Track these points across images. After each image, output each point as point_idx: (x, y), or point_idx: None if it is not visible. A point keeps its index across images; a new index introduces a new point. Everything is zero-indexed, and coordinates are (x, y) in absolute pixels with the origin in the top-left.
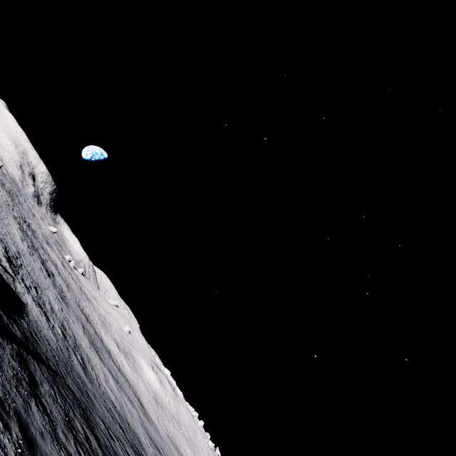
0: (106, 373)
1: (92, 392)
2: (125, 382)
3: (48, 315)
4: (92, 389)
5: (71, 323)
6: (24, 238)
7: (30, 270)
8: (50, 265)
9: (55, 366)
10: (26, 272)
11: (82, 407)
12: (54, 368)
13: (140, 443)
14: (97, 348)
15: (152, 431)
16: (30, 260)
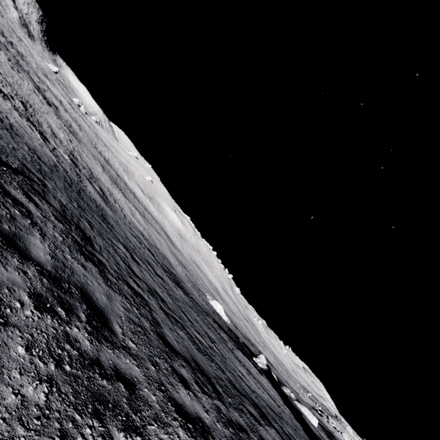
0: (132, 209)
1: (114, 219)
2: (152, 219)
3: (47, 136)
4: (115, 216)
5: (85, 157)
6: (1, 48)
7: (11, 82)
8: (50, 97)
9: (25, 168)
10: (3, 80)
11: (79, 225)
12: (19, 167)
13: (169, 263)
14: (120, 187)
15: (179, 255)
16: (12, 73)
